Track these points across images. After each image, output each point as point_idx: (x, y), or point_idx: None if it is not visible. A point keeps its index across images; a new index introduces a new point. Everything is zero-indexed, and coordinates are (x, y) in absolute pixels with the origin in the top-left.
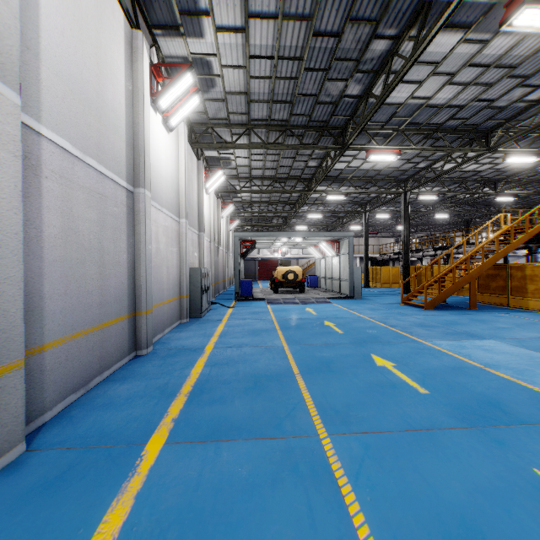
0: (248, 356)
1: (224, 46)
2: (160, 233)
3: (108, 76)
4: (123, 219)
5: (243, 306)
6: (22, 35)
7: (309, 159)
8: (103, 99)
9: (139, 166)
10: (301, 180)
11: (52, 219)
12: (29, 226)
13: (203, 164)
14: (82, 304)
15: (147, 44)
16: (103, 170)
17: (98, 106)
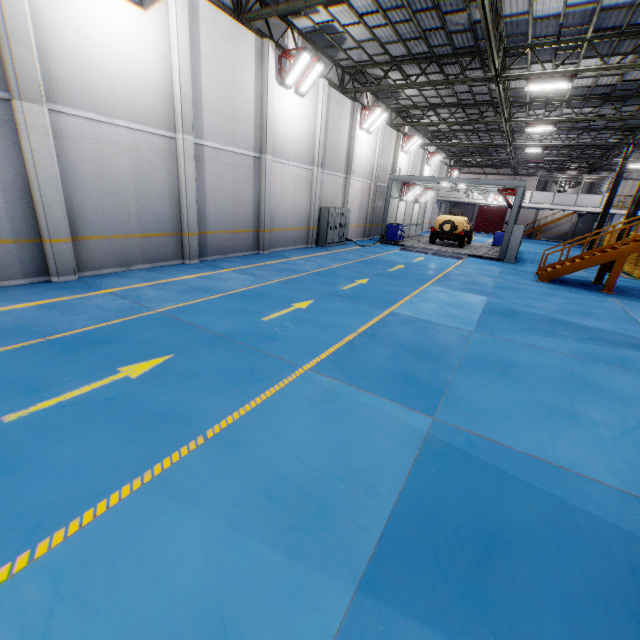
0: (304, 264)
1: (337, 15)
2: (287, 181)
3: (241, 91)
4: (251, 176)
5: (374, 247)
6: (195, 105)
7: (487, 83)
8: (237, 108)
9: (263, 140)
10: (495, 105)
11: (209, 181)
12: (200, 185)
13: (360, 104)
14: (224, 219)
15: (273, 44)
16: (236, 150)
17: (233, 115)
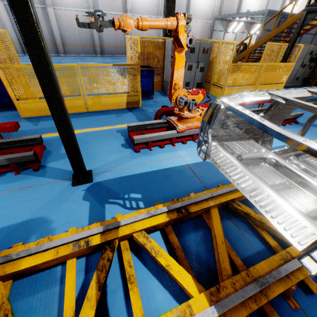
0: None
1: None
2: None
3: None
4: None
5: None
6: None
7: None
8: None
9: (126, 7)
10: None
11: None
12: None
13: None
14: (111, 41)
15: None
16: (114, 13)
17: None
